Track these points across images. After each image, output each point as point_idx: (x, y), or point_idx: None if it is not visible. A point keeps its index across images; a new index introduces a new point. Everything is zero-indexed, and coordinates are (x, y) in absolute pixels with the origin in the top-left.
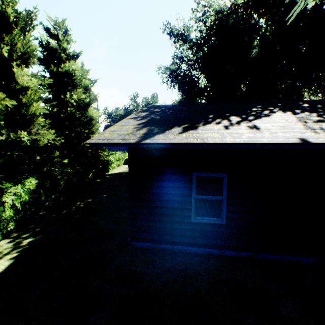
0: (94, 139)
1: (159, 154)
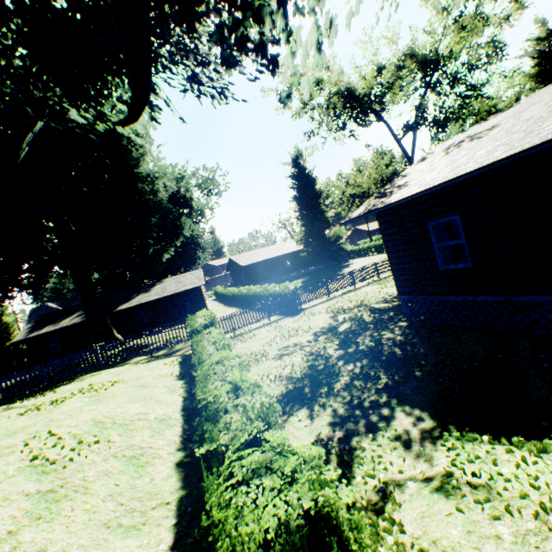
0: (13, 341)
1: (36, 338)
